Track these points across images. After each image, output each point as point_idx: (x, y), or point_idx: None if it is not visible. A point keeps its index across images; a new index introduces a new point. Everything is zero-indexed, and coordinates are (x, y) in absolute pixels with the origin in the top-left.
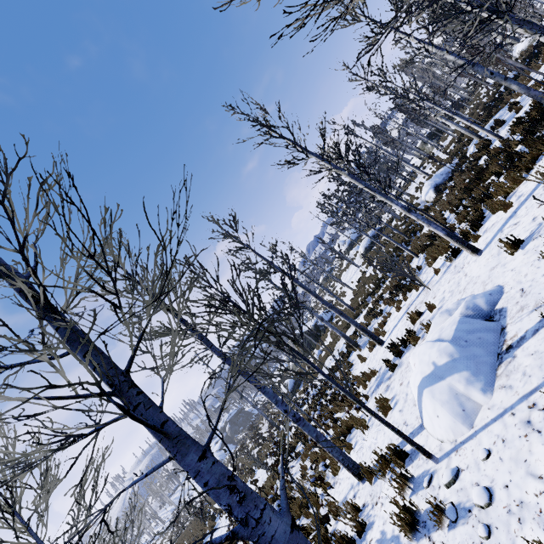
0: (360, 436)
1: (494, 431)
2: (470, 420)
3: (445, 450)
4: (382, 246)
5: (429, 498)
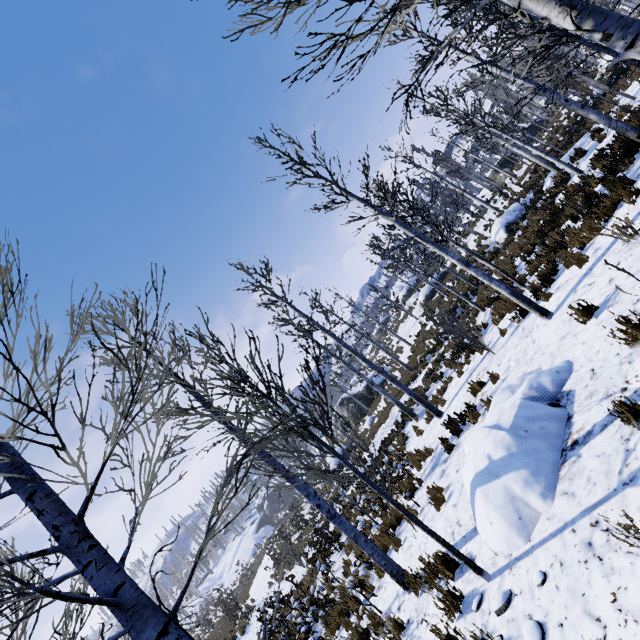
0: (410, 532)
1: (552, 549)
2: (527, 531)
3: (499, 566)
4: (444, 294)
5: (478, 625)
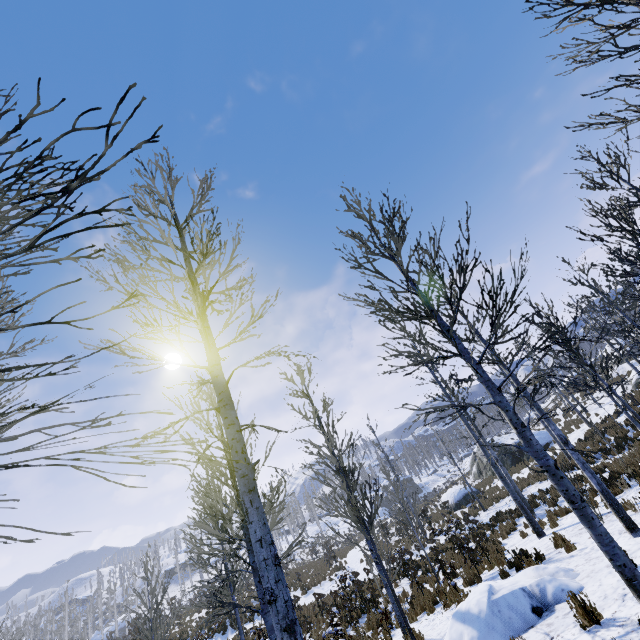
0: (439, 609)
1: None
2: None
3: None
4: None
5: None
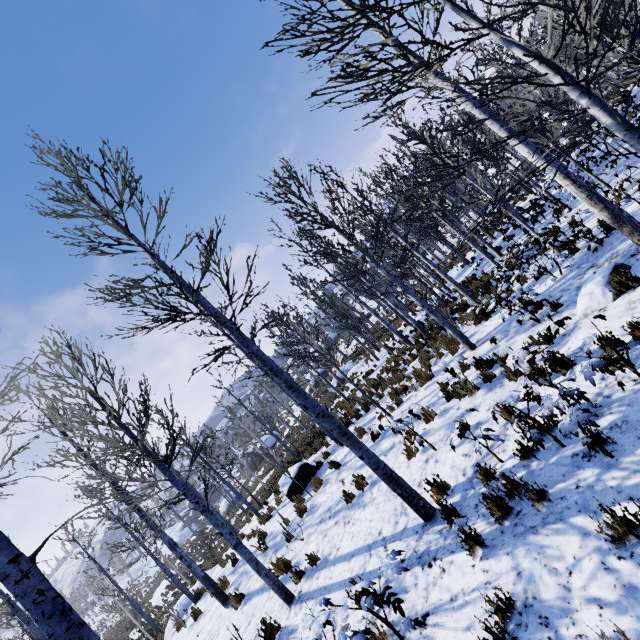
0: None
1: None
2: (166, 637)
3: None
4: None
5: None
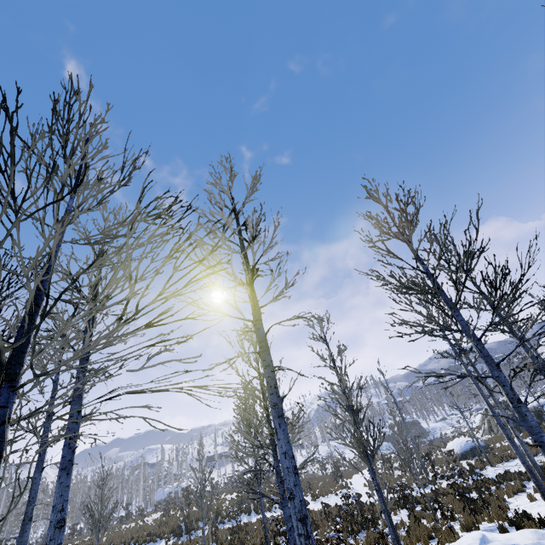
0: (433, 544)
1: None
2: None
3: None
4: None
5: None
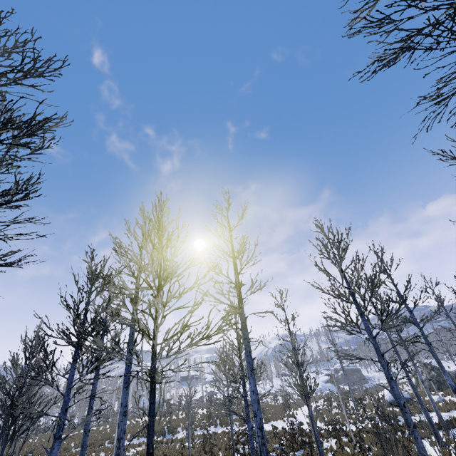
0: None
1: None
2: None
3: None
4: None
5: None
